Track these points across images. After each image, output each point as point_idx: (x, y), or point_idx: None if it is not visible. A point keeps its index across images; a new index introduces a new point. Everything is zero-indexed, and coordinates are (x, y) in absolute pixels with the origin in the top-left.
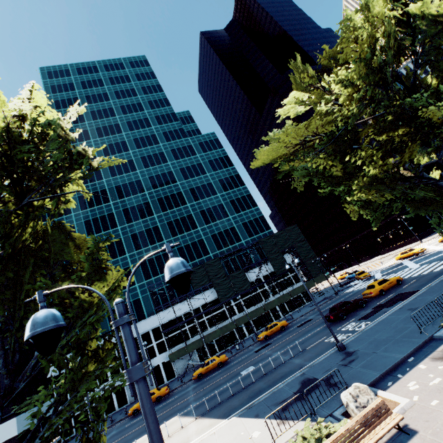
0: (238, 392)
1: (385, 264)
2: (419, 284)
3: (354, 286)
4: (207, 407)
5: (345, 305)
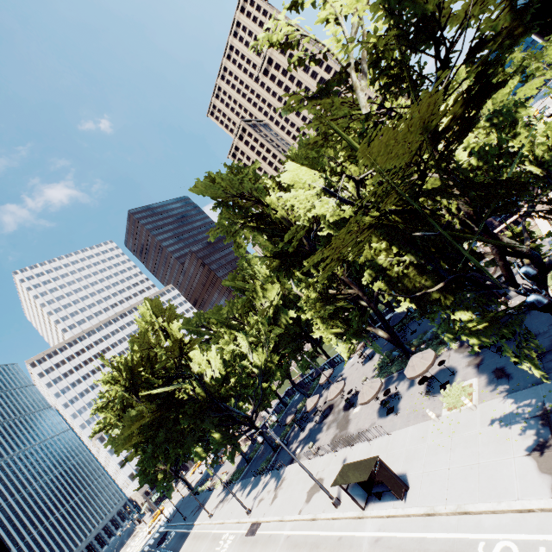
0: None
1: None
2: (160, 537)
3: None
4: None
5: None
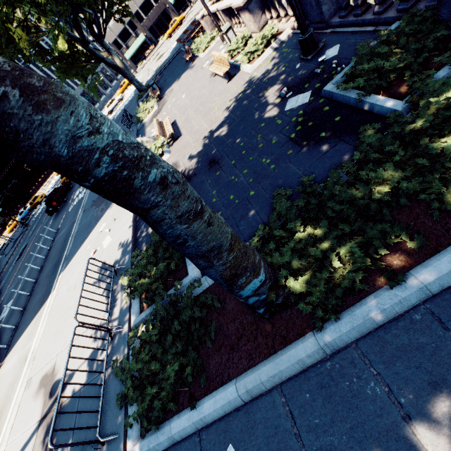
0: (27, 301)
1: (48, 188)
2: None
3: (39, 210)
4: (2, 346)
5: (58, 190)
